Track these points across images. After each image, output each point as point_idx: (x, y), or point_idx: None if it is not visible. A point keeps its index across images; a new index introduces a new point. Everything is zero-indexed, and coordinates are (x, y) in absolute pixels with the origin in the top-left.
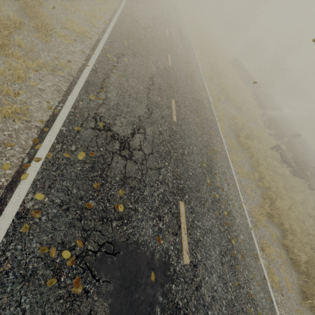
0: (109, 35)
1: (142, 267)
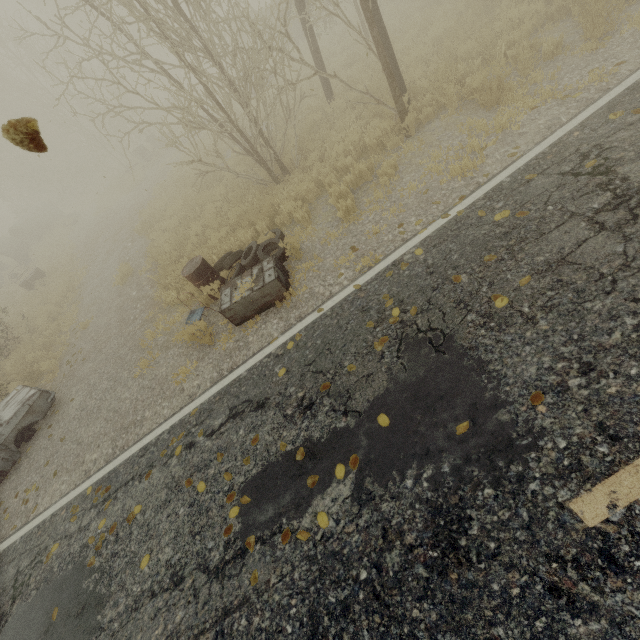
0: None
1: (458, 400)
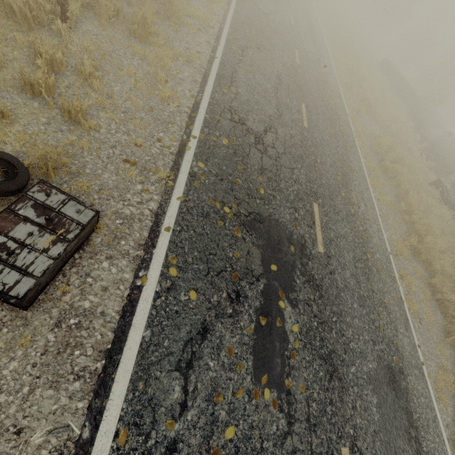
0: (230, 23)
1: (283, 239)
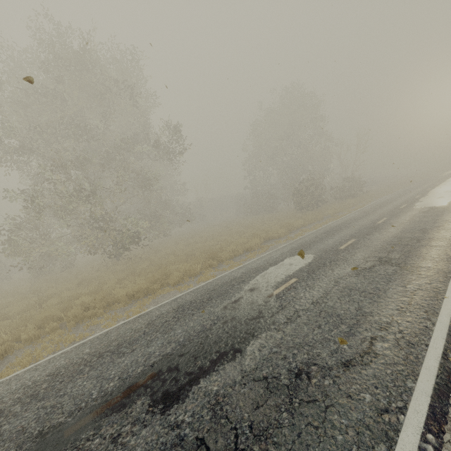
0: None
1: None
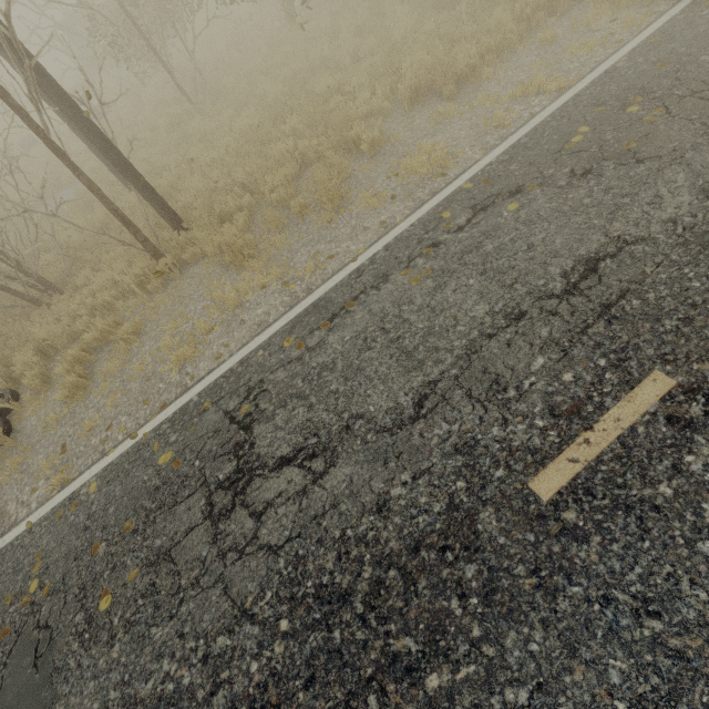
0: (522, 135)
1: None
